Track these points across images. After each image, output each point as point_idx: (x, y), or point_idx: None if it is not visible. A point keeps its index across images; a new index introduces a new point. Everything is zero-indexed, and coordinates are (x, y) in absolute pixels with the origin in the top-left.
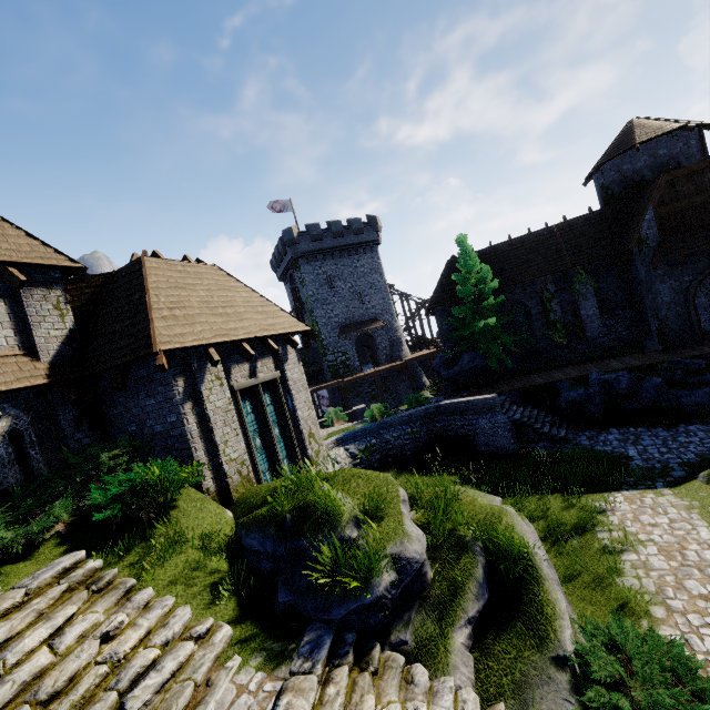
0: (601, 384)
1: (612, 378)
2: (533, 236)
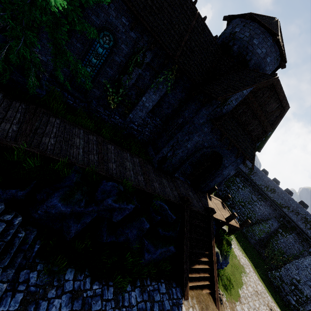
0: (106, 207)
1: (120, 207)
2: None
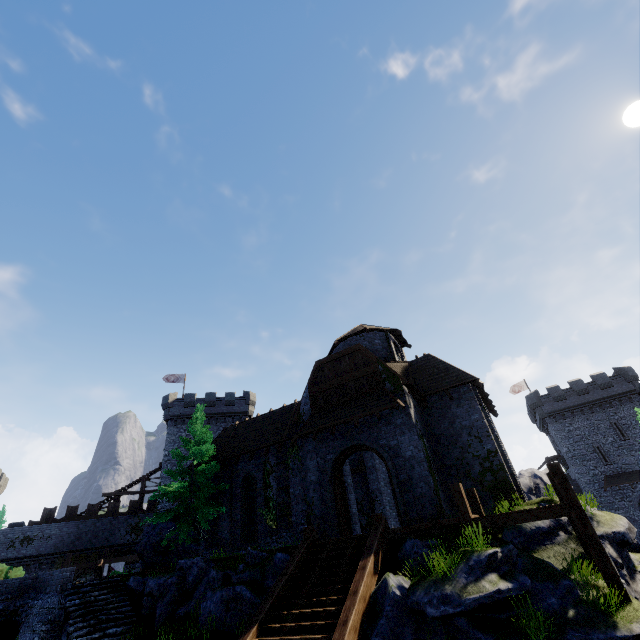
0: (179, 572)
1: (189, 565)
2: (280, 410)
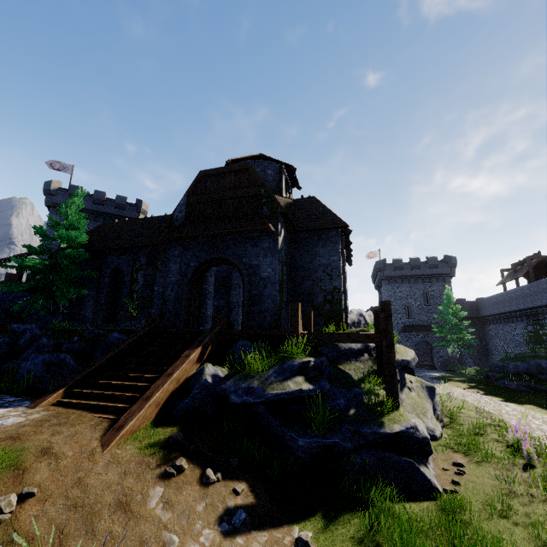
0: (12, 334)
1: (22, 330)
2: (161, 218)
